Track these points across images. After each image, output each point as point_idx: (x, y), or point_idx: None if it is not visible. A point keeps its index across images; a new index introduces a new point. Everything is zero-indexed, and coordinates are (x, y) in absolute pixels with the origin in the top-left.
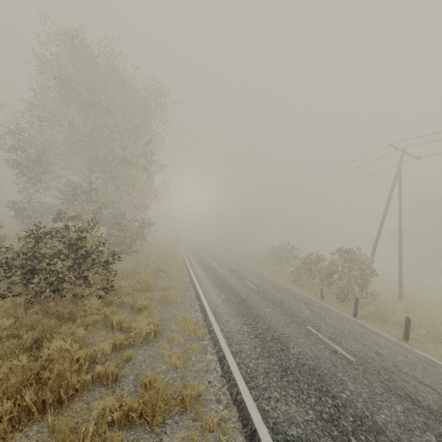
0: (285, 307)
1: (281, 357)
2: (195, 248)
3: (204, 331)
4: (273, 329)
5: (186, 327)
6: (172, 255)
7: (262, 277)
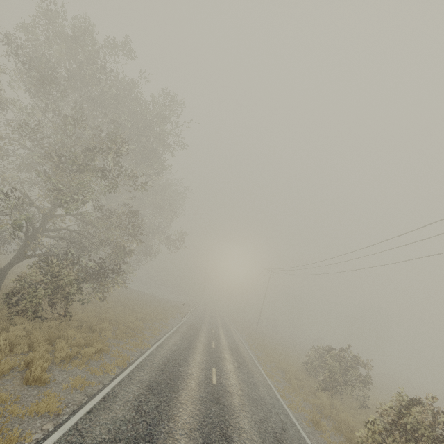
0: None
1: None
2: (203, 325)
3: None
4: None
5: None
6: (148, 331)
7: (283, 440)
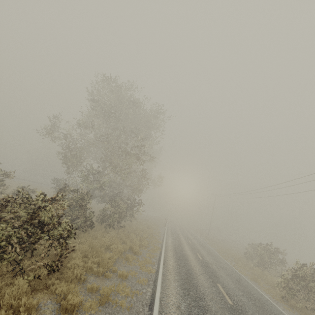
0: None
1: None
2: (177, 231)
3: None
4: None
5: None
6: (154, 234)
7: (241, 282)
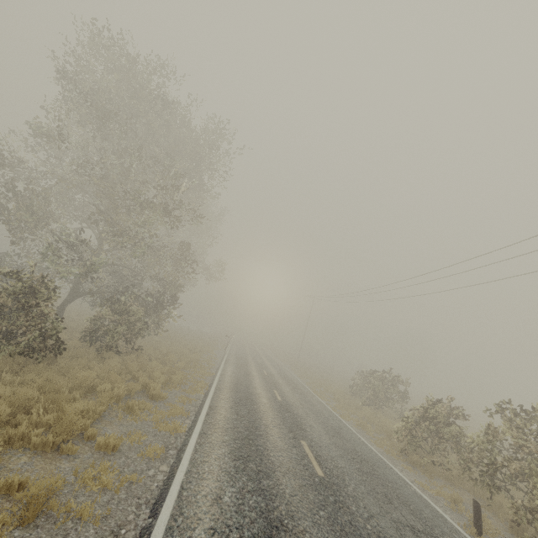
0: None
1: None
2: (247, 355)
3: None
4: None
5: None
6: (203, 362)
7: (341, 433)
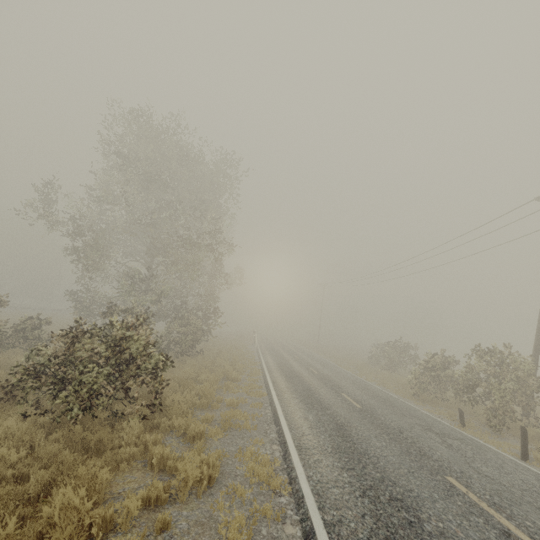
0: (406, 440)
1: (409, 539)
2: (275, 346)
3: (283, 478)
4: (390, 481)
5: (256, 469)
6: (246, 356)
7: (367, 388)
